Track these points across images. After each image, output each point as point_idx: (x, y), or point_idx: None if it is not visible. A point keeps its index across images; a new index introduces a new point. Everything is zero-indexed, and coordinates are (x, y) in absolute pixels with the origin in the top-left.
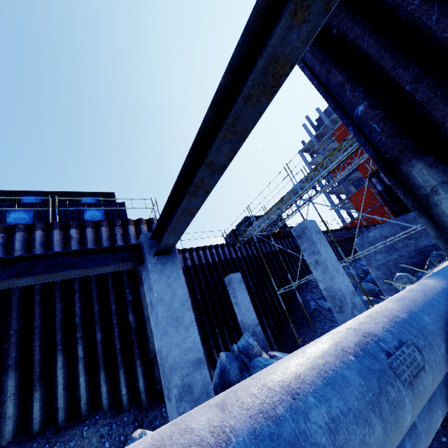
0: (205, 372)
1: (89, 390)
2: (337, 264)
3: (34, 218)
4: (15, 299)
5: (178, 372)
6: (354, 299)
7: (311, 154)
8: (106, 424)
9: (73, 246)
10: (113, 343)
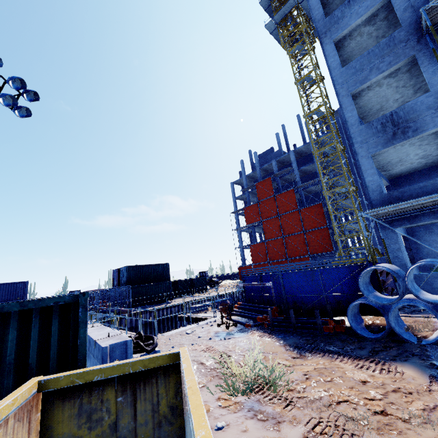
0: None
1: None
2: None
3: None
4: None
5: None
6: None
7: (242, 187)
8: None
9: None
10: None
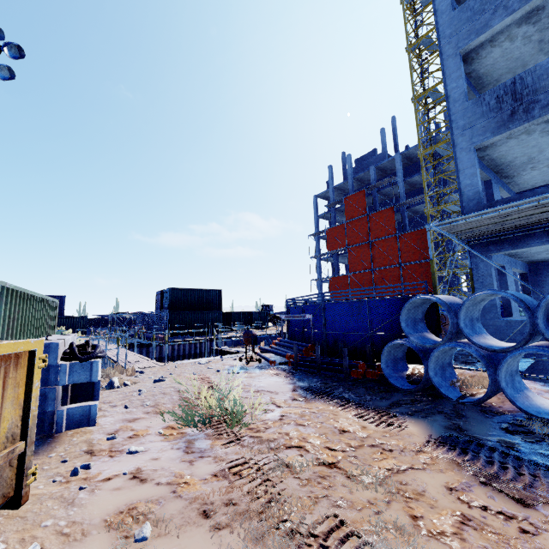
0: None
1: None
2: None
3: None
4: None
5: None
6: None
7: (329, 202)
8: None
9: None
10: None
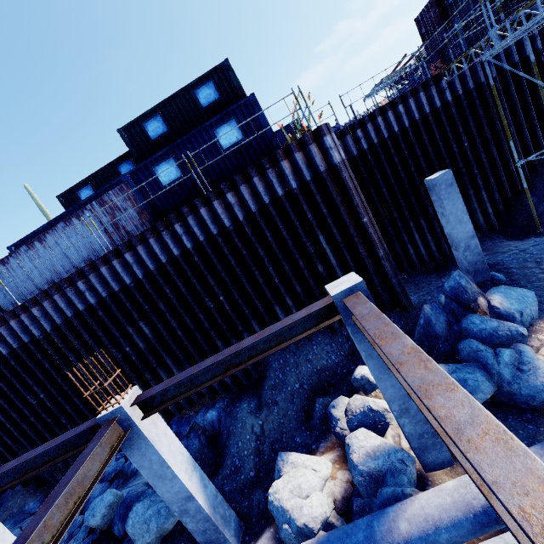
0: None
1: None
2: None
3: (178, 167)
4: (224, 276)
5: (395, 402)
6: None
7: None
8: (327, 344)
9: (238, 214)
10: (311, 291)
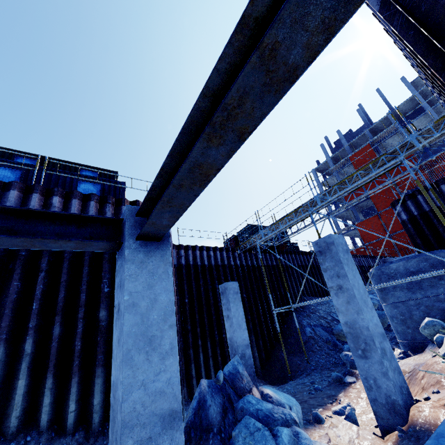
0: (179, 435)
1: (27, 399)
2: (365, 295)
3: (20, 179)
4: None
5: (134, 432)
6: (384, 343)
7: (324, 175)
8: None
9: None
10: (72, 341)
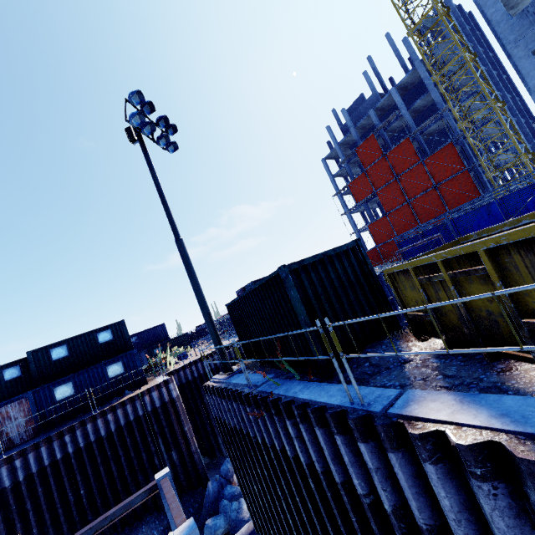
0: None
1: (141, 507)
2: None
3: (74, 388)
4: (90, 472)
5: None
6: None
7: (337, 160)
8: (153, 522)
9: (112, 427)
10: (149, 479)
